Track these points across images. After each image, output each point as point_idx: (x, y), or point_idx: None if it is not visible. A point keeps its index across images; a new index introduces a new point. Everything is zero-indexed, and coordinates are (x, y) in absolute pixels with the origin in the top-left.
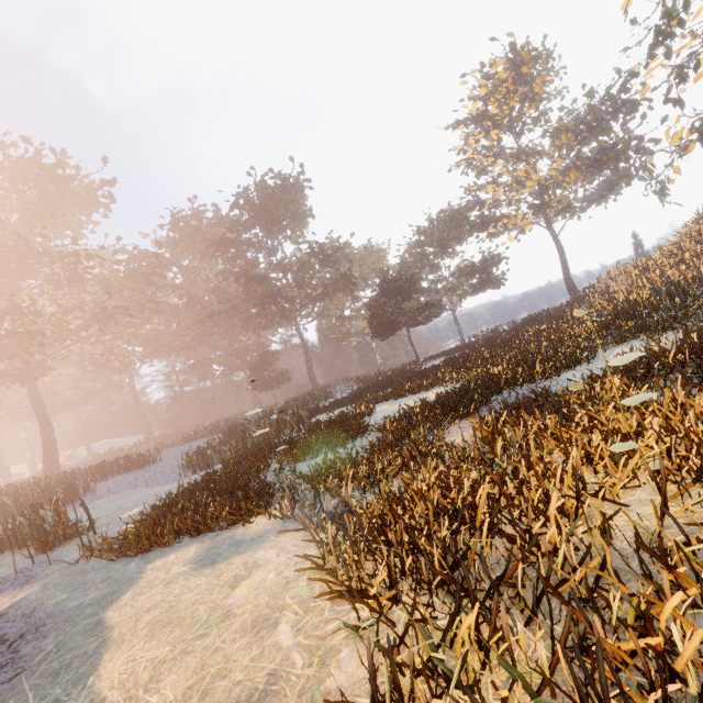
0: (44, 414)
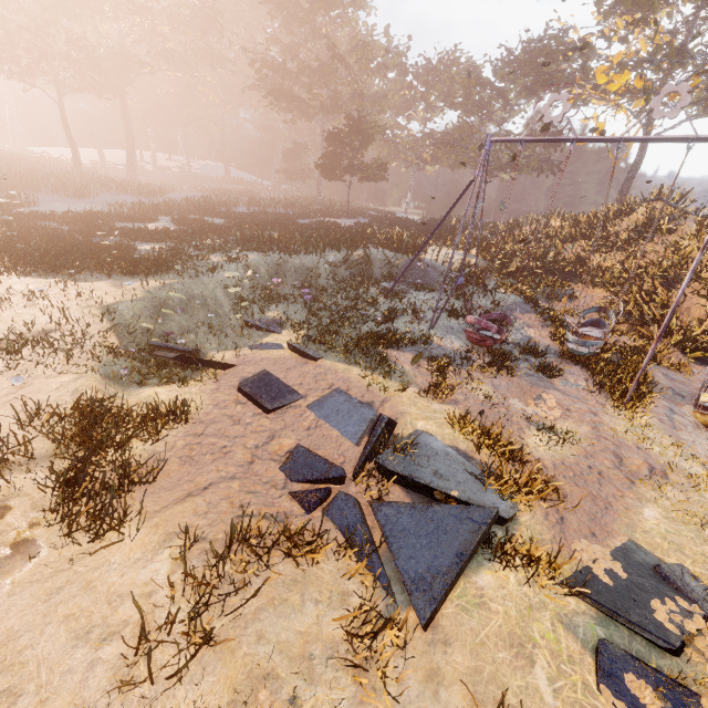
0: (129, 128)
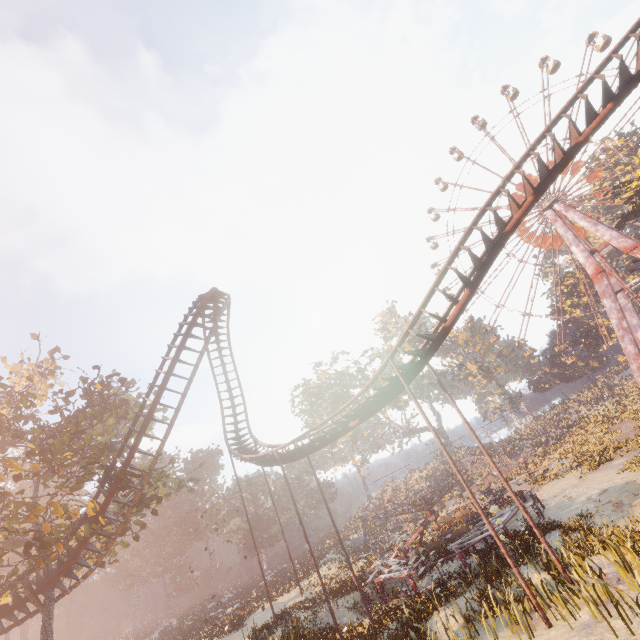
0: (27, 637)
